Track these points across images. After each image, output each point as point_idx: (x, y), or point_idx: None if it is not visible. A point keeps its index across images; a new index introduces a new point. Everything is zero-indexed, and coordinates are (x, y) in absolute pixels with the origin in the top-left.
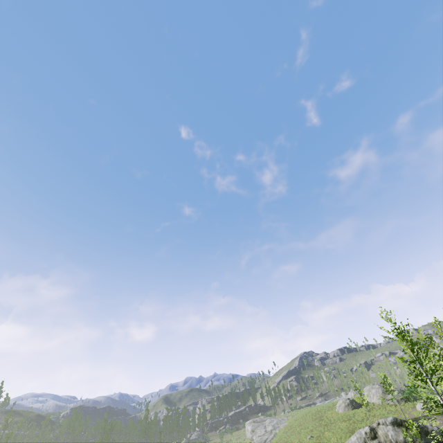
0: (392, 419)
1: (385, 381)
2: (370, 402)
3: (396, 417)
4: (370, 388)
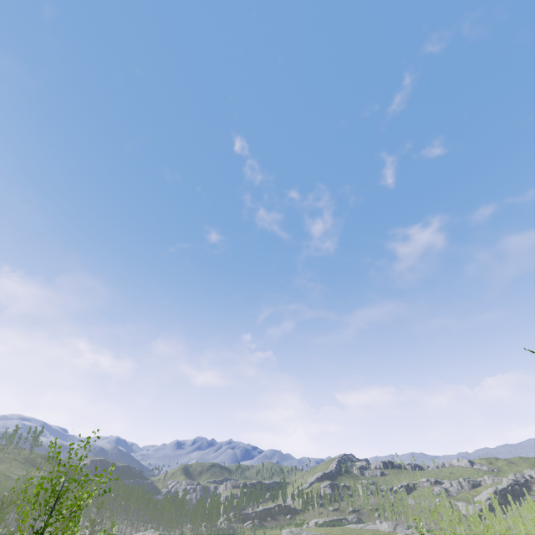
0: None
1: None
2: None
3: None
4: None
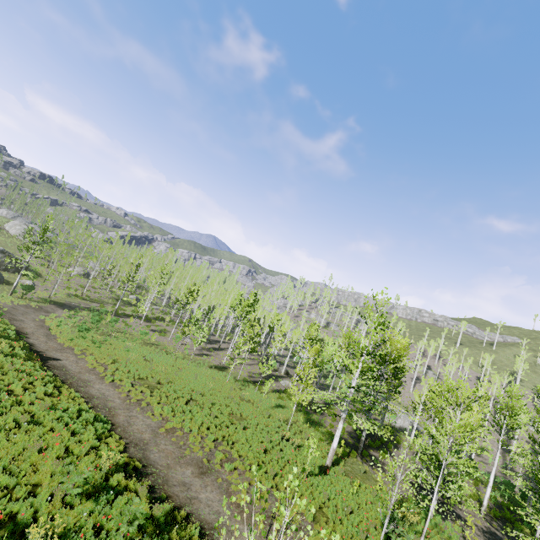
0: (2, 249)
1: (29, 231)
2: (7, 231)
3: (14, 247)
4: (18, 225)
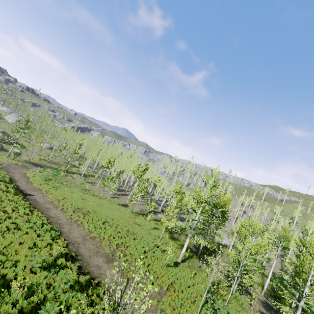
0: (3, 131)
1: (19, 121)
2: (6, 120)
3: (10, 130)
4: (13, 117)
